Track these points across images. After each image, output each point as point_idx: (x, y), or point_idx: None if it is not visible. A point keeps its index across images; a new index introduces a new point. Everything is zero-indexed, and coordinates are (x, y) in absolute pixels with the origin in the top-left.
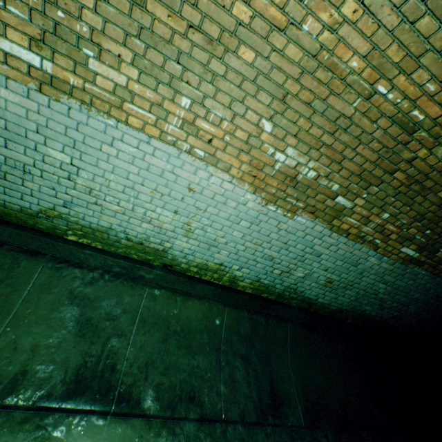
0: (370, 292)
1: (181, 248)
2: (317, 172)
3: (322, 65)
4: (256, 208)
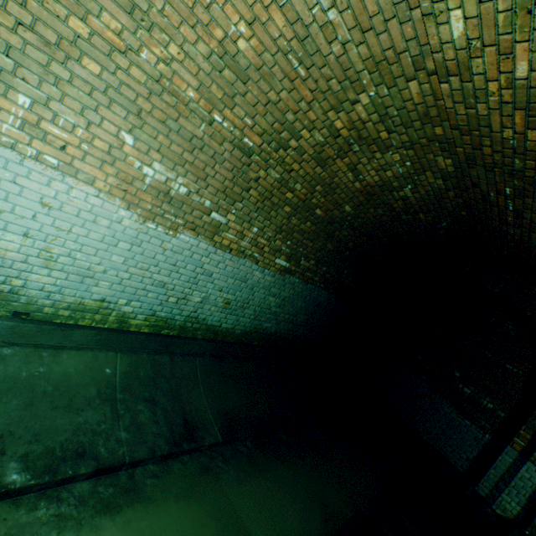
0: (265, 307)
1: (42, 285)
2: (188, 188)
3: (167, 91)
4: (134, 226)
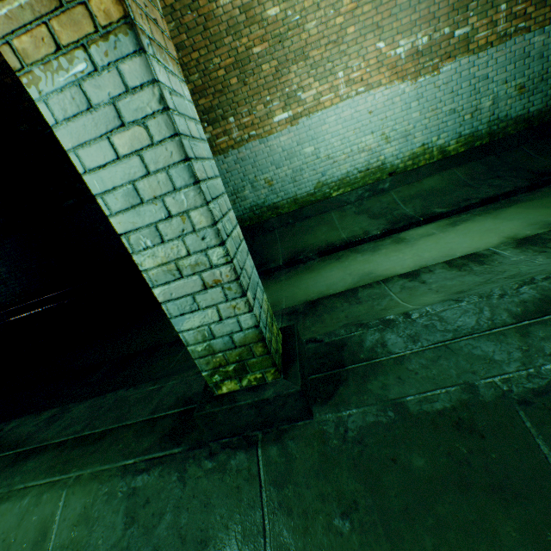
0: None
1: (391, 154)
2: (426, 36)
3: None
4: (412, 89)
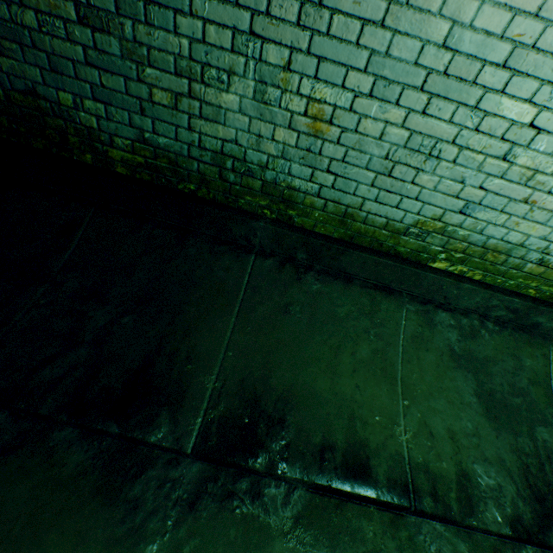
0: None
1: None
2: None
3: None
4: None
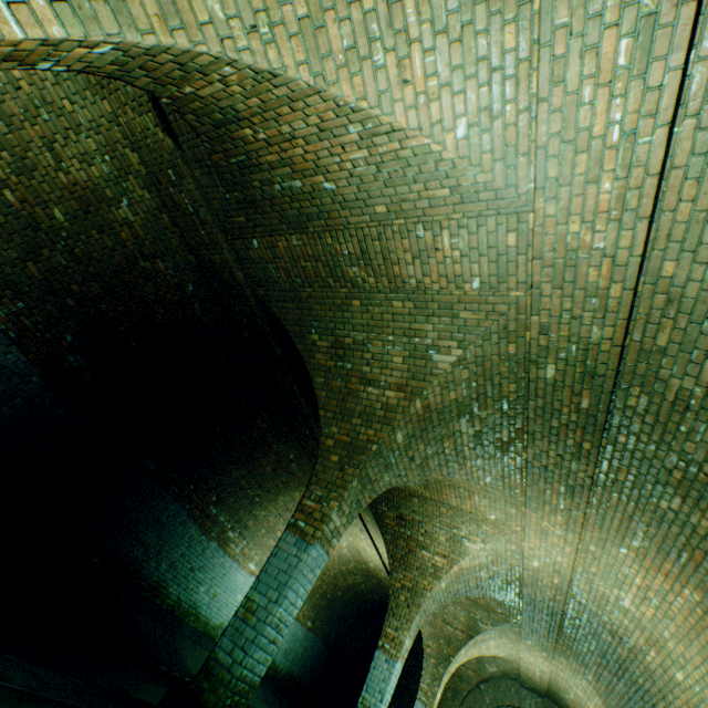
0: (297, 654)
1: None
2: None
3: None
4: None
